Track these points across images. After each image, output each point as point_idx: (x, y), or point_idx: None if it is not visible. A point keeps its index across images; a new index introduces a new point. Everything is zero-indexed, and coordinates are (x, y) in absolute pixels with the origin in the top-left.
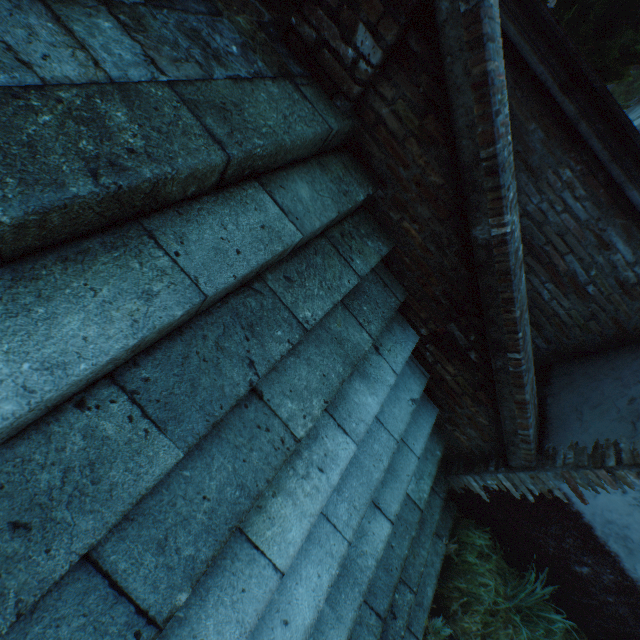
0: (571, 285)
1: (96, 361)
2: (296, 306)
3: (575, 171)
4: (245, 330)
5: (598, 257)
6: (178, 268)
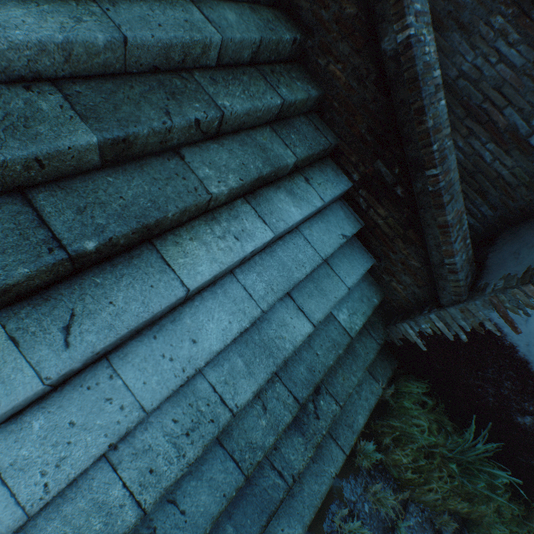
0: (512, 140)
1: (28, 34)
2: (217, 96)
3: (507, 16)
4: (167, 95)
5: None
6: (106, 16)
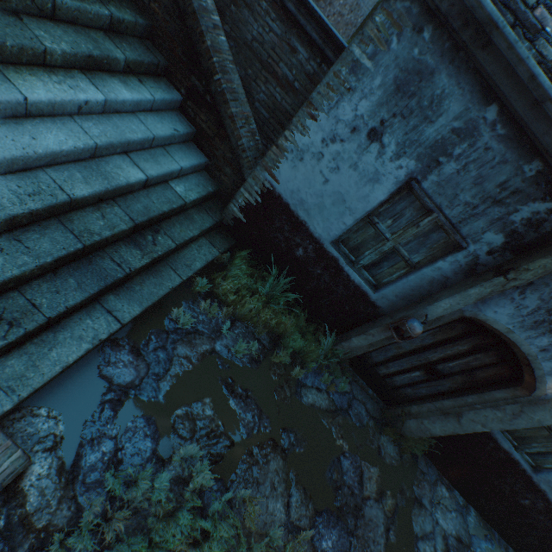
0: (288, 85)
1: None
2: None
3: (267, 2)
4: None
5: (293, 60)
6: None
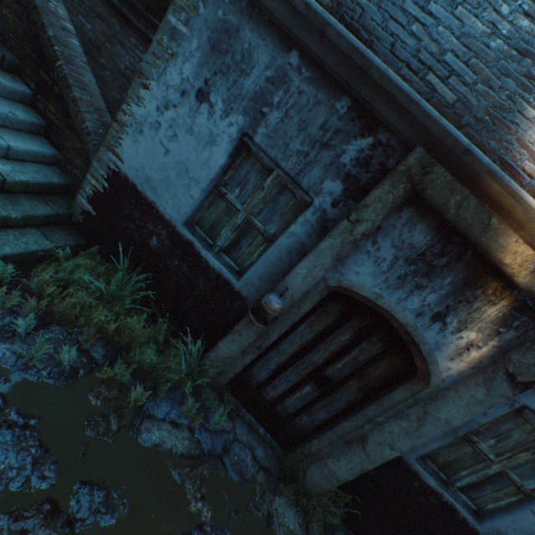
0: None
1: None
2: None
3: (136, 39)
4: None
5: None
6: None
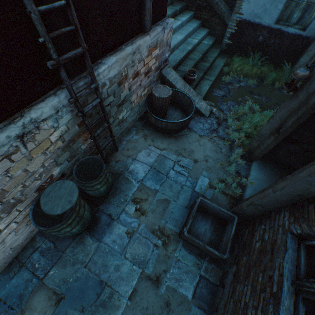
0: None
1: None
2: None
3: None
4: None
5: None
6: None
